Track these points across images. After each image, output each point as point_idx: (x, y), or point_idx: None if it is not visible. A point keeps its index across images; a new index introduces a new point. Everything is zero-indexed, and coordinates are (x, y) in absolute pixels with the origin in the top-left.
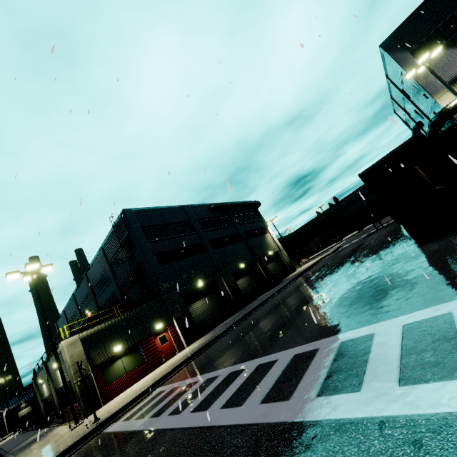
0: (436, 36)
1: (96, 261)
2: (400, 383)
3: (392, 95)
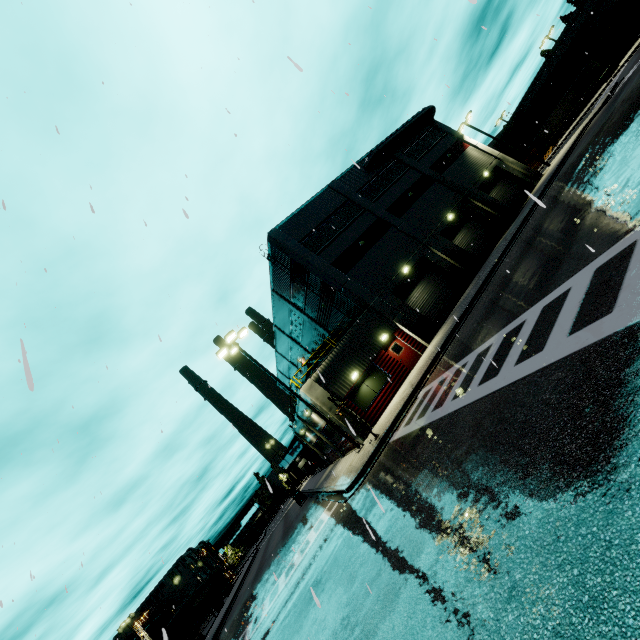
0: None
1: (276, 308)
2: None
3: None
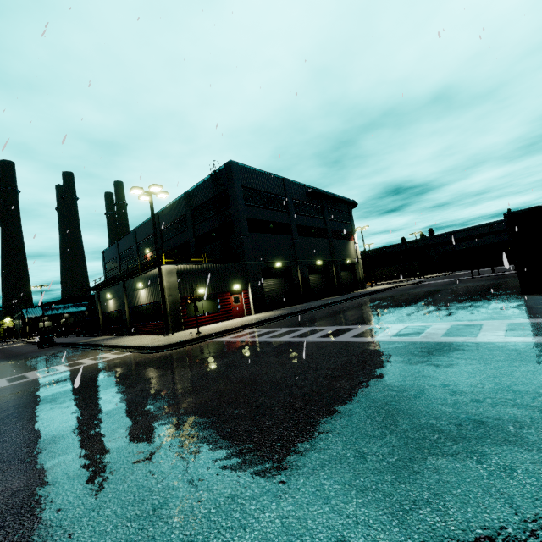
0: None
1: (175, 204)
2: (506, 336)
3: None
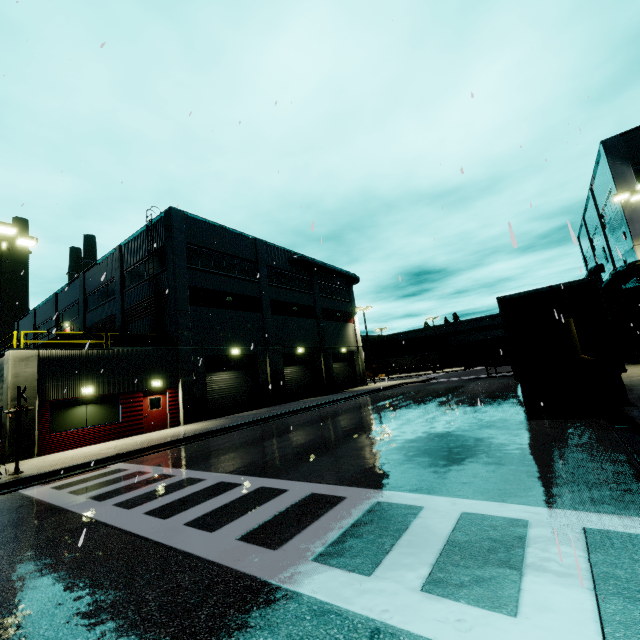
0: None
1: (105, 262)
2: (424, 588)
3: (586, 215)
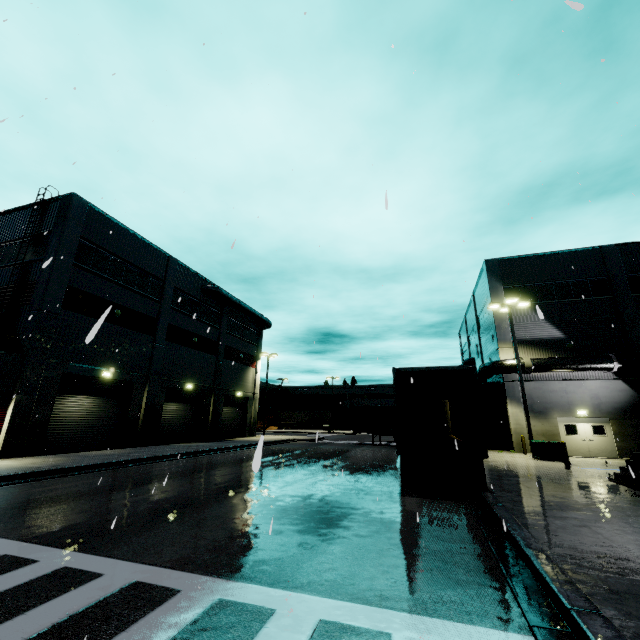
0: (530, 291)
1: None
2: None
3: (467, 315)
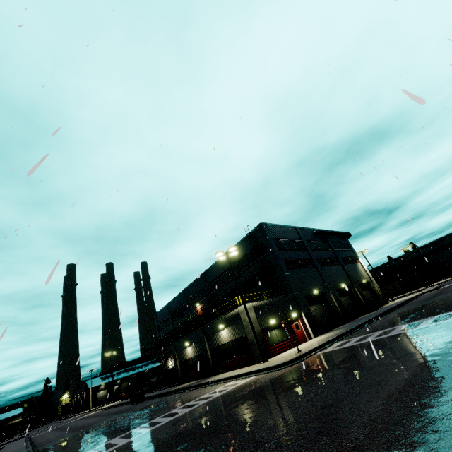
0: None
1: (218, 263)
2: None
3: None
